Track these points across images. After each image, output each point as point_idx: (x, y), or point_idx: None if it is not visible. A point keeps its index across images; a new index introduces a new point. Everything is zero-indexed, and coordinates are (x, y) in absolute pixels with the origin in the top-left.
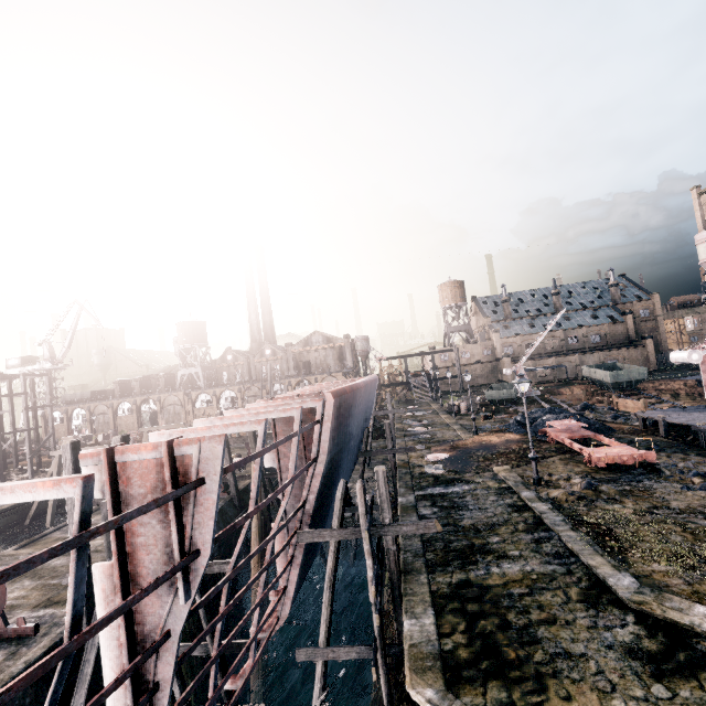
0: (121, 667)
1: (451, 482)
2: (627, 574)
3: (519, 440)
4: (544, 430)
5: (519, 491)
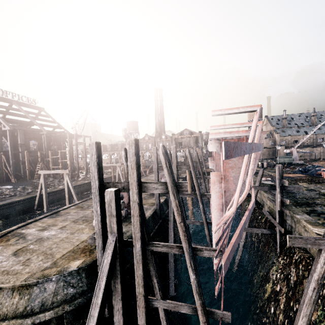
0: (218, 204)
1: None
2: None
3: (305, 176)
4: (319, 172)
5: (319, 190)
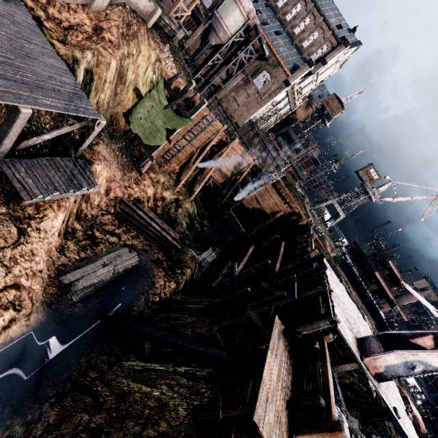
0: None
1: None
2: None
3: None
4: None
5: None
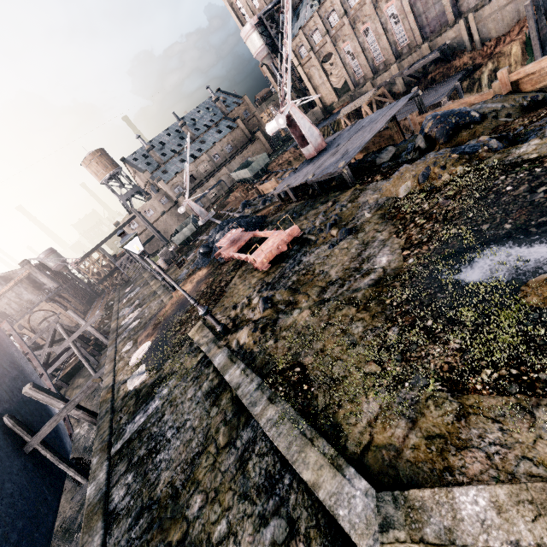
0: None
1: (152, 392)
2: (351, 472)
3: (206, 276)
4: (219, 253)
5: (212, 360)
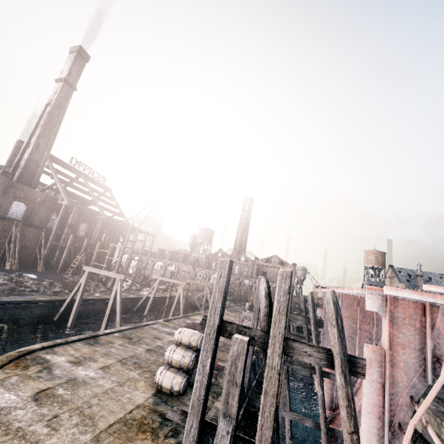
0: (375, 405)
1: None
2: None
3: None
4: None
5: None
